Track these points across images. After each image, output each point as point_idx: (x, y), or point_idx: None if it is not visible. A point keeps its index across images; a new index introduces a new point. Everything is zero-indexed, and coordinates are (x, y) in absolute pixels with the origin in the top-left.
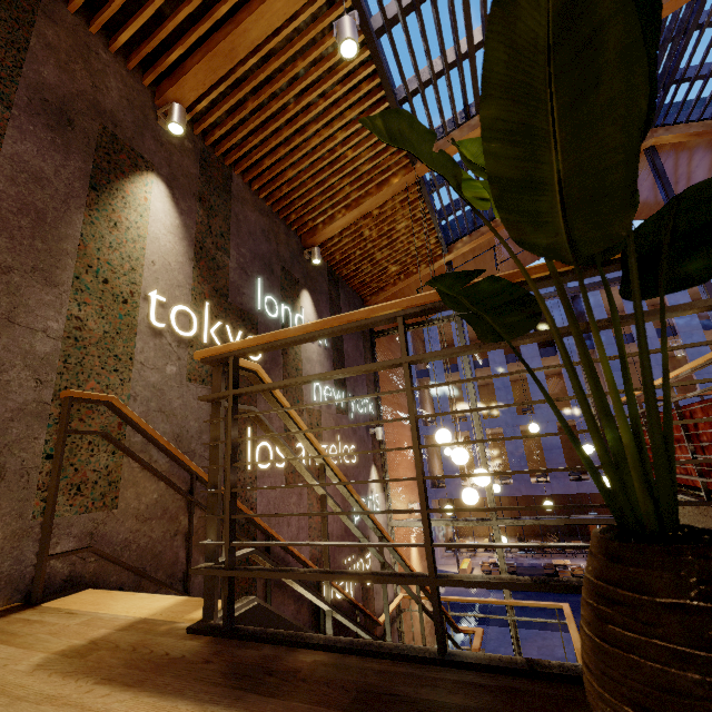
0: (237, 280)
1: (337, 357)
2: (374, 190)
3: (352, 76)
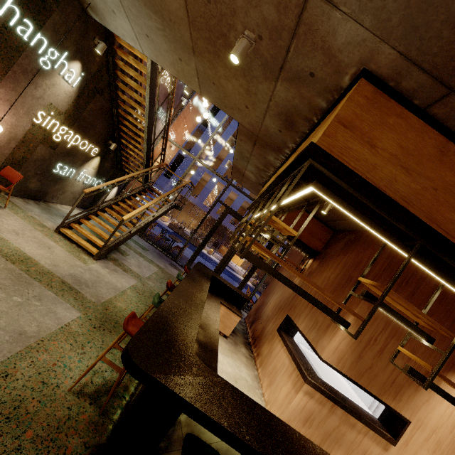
0: None
1: None
2: None
3: None
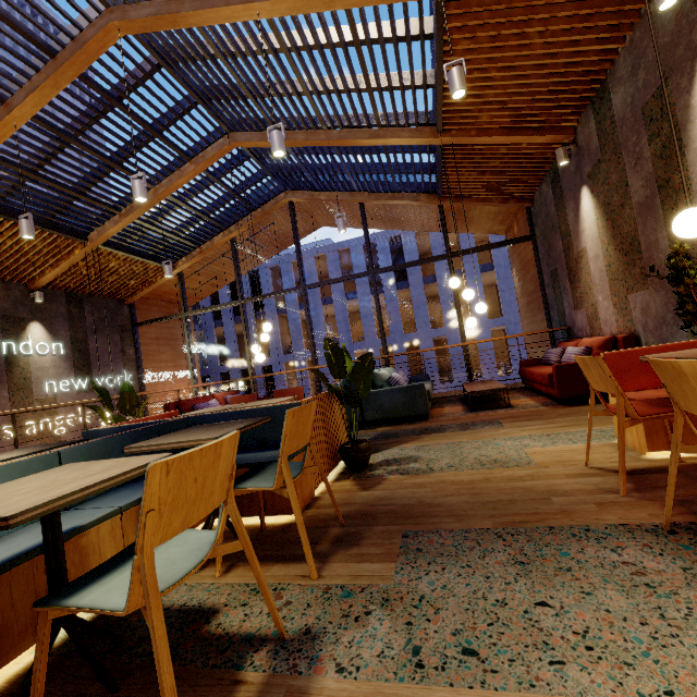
0: None
1: (80, 356)
2: (66, 256)
3: None
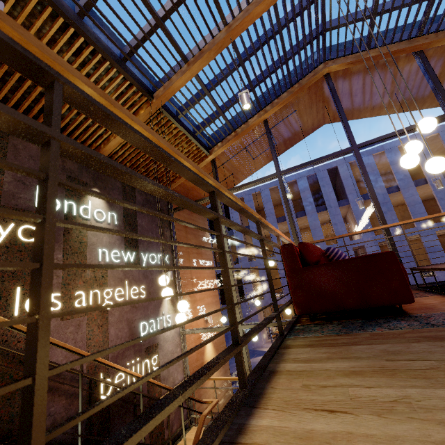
0: (12, 189)
1: (129, 230)
2: None
3: (72, 45)
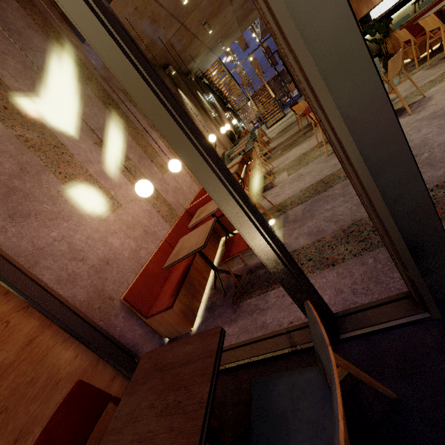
0: None
1: None
2: None
3: None
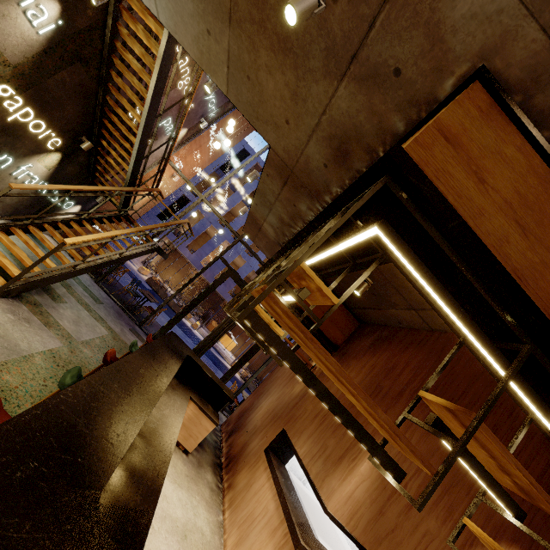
0: None
1: None
2: None
3: None
